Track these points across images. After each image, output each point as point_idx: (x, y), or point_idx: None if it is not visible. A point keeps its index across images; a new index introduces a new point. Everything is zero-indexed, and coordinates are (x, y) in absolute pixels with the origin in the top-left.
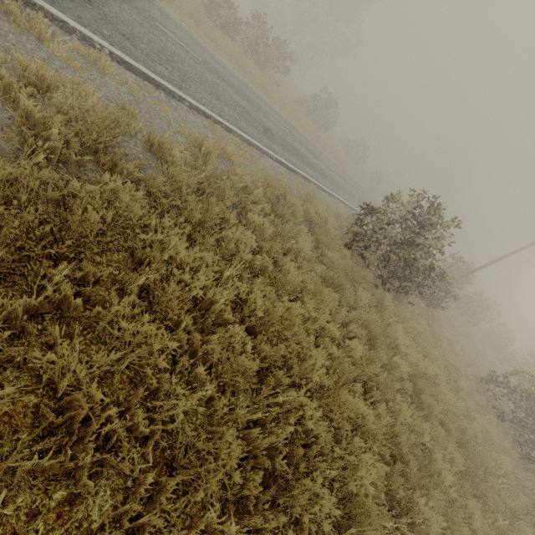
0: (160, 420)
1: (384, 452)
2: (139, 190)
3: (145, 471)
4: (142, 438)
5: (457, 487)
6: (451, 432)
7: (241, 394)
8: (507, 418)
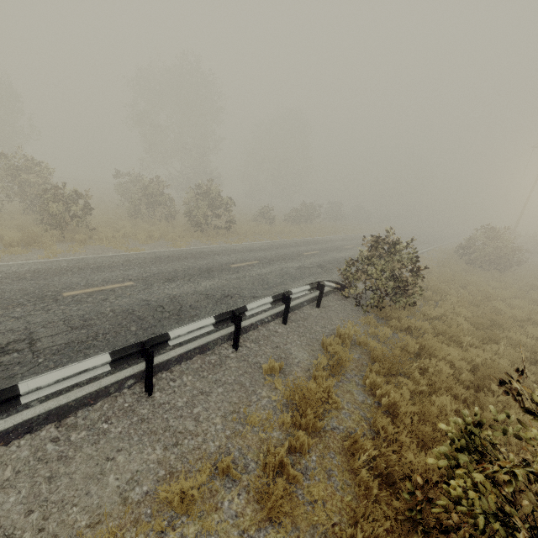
0: None
1: None
2: None
3: None
4: None
5: None
6: None
7: None
8: None
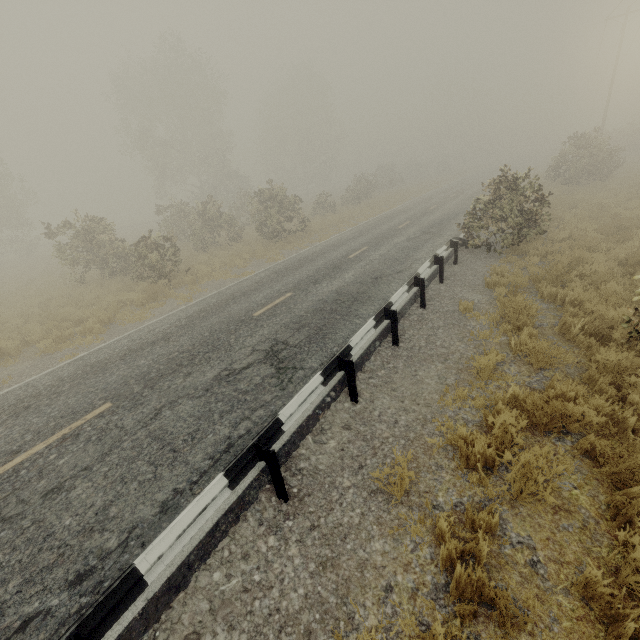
0: None
1: None
2: None
3: None
4: None
5: None
6: None
7: None
8: None
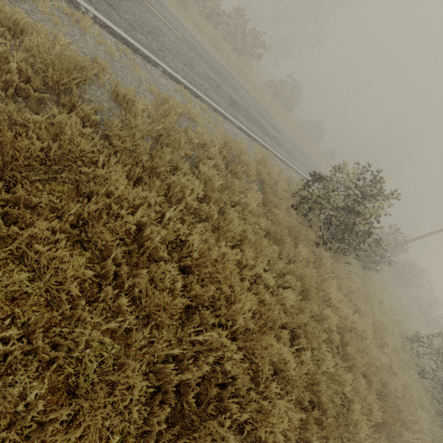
0: (66, 346)
1: (303, 398)
2: (97, 132)
3: (42, 396)
4: (47, 362)
5: (372, 439)
6: (373, 384)
7: (164, 329)
8: (428, 375)
